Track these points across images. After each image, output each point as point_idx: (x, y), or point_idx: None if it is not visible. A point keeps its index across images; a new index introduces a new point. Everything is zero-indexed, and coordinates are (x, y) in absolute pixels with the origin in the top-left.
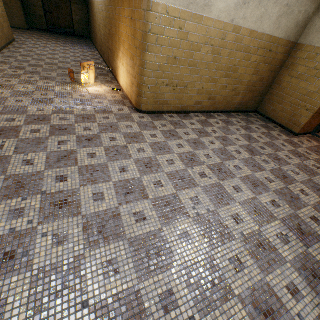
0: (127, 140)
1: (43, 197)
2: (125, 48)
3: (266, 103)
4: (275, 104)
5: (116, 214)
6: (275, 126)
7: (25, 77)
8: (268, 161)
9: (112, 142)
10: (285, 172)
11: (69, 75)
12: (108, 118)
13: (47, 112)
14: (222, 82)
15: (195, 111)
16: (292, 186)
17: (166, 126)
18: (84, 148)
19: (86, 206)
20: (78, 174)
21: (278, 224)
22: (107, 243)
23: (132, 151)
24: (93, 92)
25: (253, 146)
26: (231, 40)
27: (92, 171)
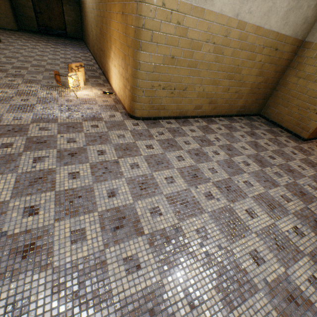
0: (118, 153)
1: (1, 241)
2: (116, 47)
3: (270, 106)
4: (280, 107)
5: (100, 262)
6: (281, 130)
7: (5, 80)
8: (280, 174)
9: (100, 157)
10: (301, 186)
11: (55, 78)
12: (97, 126)
13: (25, 121)
14: (224, 84)
15: (194, 116)
16: (313, 205)
17: (164, 134)
18: (65, 165)
19: (60, 251)
20: (54, 203)
21: (306, 261)
22: (85, 314)
23: (124, 168)
24: (82, 96)
25: (262, 156)
26: (235, 37)
27: (72, 197)
